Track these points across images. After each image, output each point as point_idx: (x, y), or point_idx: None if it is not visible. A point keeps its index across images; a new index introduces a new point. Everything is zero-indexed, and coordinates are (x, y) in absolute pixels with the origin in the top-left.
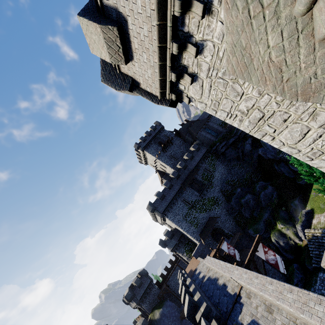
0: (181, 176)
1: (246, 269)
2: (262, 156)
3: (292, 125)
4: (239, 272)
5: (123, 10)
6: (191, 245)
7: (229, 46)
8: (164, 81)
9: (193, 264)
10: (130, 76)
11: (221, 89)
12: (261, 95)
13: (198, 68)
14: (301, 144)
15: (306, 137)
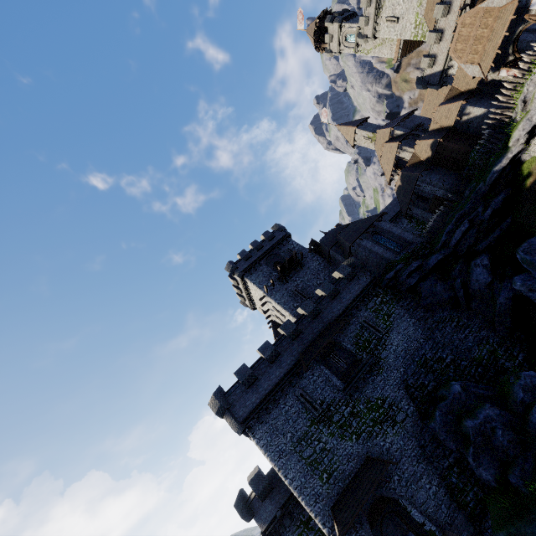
0: (302, 335)
1: None
2: (527, 300)
3: None
4: None
5: None
6: (314, 531)
7: None
8: None
9: None
10: None
11: None
12: None
13: None
14: None
15: None
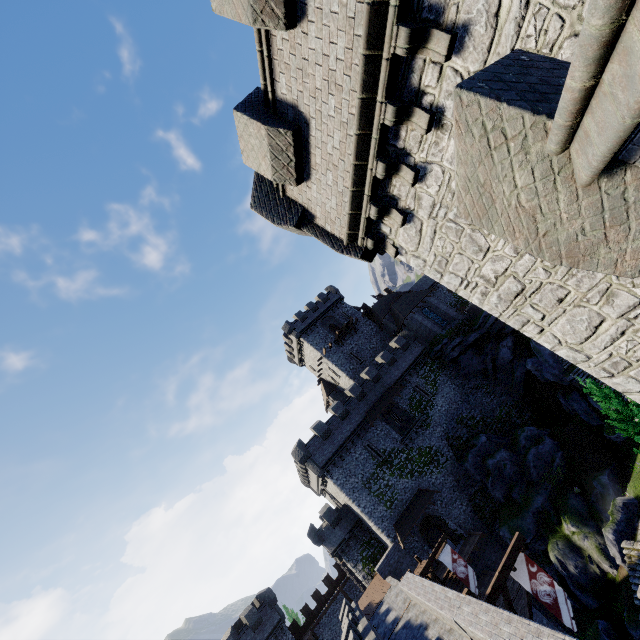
0: (367, 397)
1: (487, 604)
2: (534, 375)
3: (573, 309)
4: (472, 609)
5: (306, 110)
6: (374, 547)
7: (461, 181)
8: (357, 217)
9: (376, 590)
10: (300, 204)
11: (451, 239)
12: (519, 254)
13: (416, 203)
14: (590, 345)
15: (599, 334)
